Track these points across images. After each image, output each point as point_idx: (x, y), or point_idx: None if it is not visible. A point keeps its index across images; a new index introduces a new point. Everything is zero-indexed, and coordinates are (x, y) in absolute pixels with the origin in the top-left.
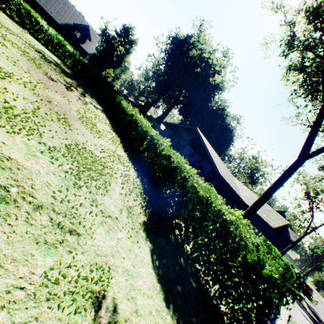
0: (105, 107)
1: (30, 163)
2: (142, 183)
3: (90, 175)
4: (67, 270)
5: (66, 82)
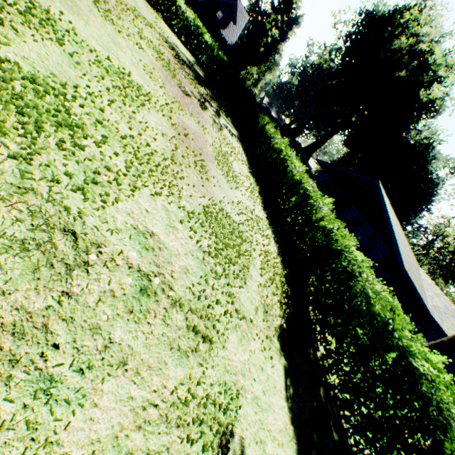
0: (241, 130)
1: (170, 239)
2: (282, 264)
3: (227, 255)
4: (195, 386)
5: (199, 95)
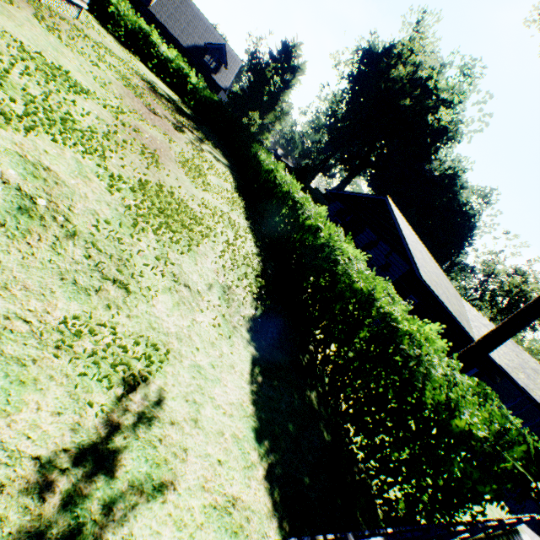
0: (235, 163)
1: (76, 182)
2: (262, 264)
3: (167, 223)
4: (99, 328)
5: (176, 121)
